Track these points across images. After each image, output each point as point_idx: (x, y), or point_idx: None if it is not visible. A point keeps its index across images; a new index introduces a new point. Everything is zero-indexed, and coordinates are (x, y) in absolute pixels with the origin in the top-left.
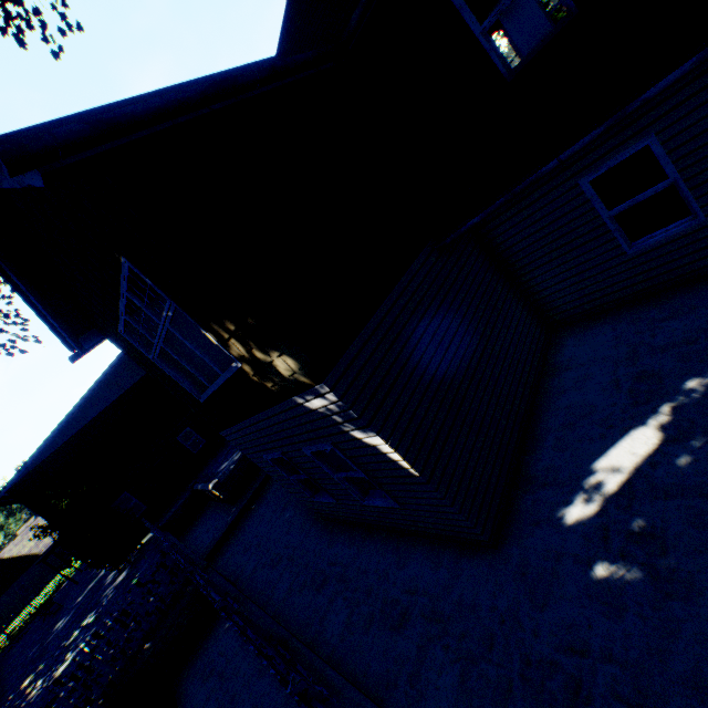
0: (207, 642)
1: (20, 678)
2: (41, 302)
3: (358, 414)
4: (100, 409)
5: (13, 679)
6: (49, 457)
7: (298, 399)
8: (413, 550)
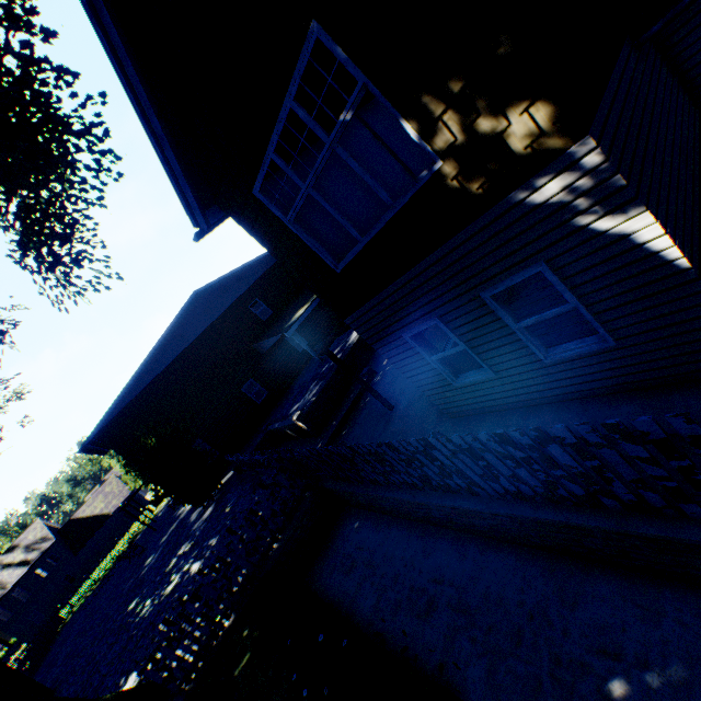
0: (334, 543)
1: (123, 604)
2: (176, 155)
3: (625, 181)
4: (169, 361)
5: (115, 607)
6: (128, 405)
7: (517, 195)
8: (612, 407)
